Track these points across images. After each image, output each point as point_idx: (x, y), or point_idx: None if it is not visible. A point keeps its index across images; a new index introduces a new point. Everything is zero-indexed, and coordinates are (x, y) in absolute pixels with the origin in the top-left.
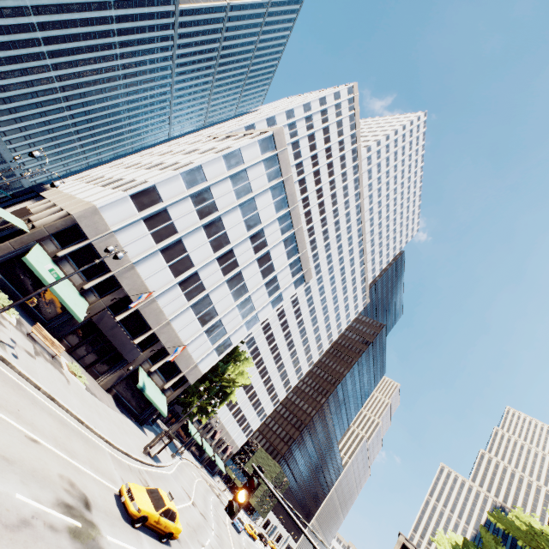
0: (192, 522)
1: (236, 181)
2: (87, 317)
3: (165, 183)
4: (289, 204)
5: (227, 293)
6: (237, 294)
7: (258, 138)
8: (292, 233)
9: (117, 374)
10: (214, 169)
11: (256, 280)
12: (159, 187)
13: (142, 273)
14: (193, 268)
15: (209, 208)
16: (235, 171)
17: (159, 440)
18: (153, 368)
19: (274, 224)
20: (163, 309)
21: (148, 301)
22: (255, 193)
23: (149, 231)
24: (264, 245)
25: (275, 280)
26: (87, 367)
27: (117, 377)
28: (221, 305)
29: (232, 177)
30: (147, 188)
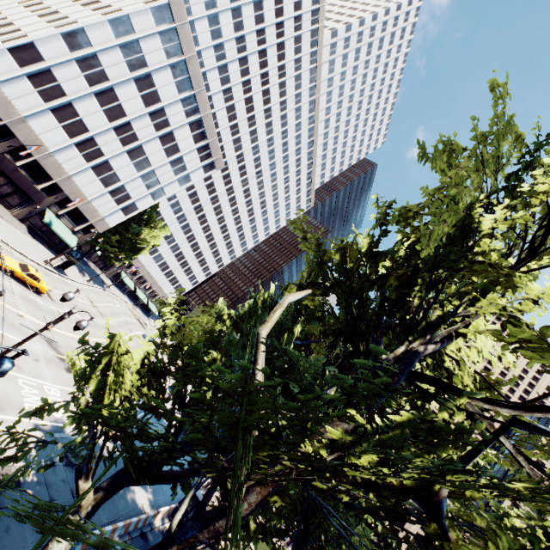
0: (81, 307)
1: (127, 51)
2: None
3: (45, 41)
4: (194, 87)
5: (129, 163)
6: (139, 166)
7: (150, 5)
8: (199, 118)
9: (26, 210)
10: (99, 34)
11: (160, 157)
12: (39, 45)
13: (35, 128)
14: (88, 133)
15: (99, 76)
16: (124, 40)
17: (56, 257)
18: (61, 212)
19: (177, 105)
20: (62, 164)
21: (46, 155)
22: (151, 68)
23: (35, 88)
24: (167, 125)
25: (182, 160)
26: None
27: (27, 212)
28: (123, 173)
29: (121, 46)
30: (25, 44)
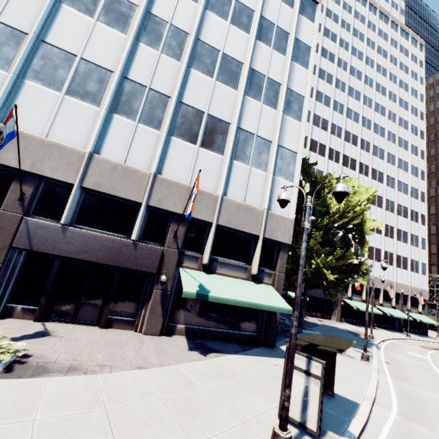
0: None
1: None
2: (6, 249)
3: None
4: None
5: (211, 84)
6: (228, 78)
7: None
8: None
9: (153, 302)
10: None
11: (238, 40)
12: None
13: (31, 129)
14: (114, 77)
15: None
16: None
17: (286, 389)
18: (205, 257)
19: None
20: (128, 164)
21: (87, 165)
22: None
23: None
24: None
25: (268, 25)
26: (100, 321)
27: (159, 306)
28: (220, 107)
29: None
30: None
